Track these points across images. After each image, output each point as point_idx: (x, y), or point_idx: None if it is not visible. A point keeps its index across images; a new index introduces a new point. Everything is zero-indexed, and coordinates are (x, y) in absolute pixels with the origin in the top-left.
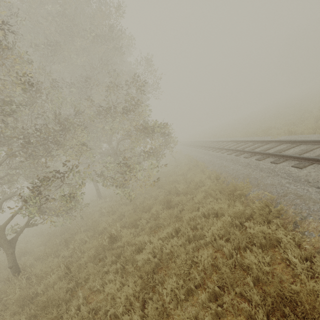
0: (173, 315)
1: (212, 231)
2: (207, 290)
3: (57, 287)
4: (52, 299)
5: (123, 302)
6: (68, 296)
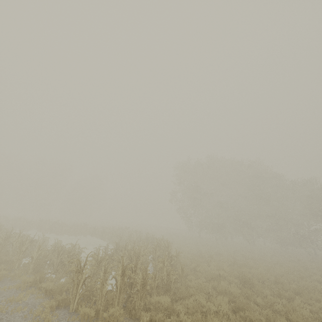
0: None
1: None
2: None
3: None
4: None
5: None
6: None
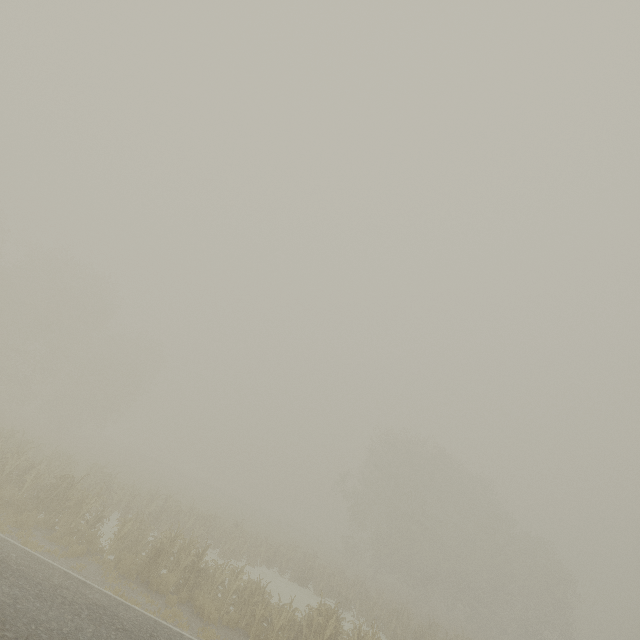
0: None
1: None
2: None
3: None
4: None
5: None
6: None
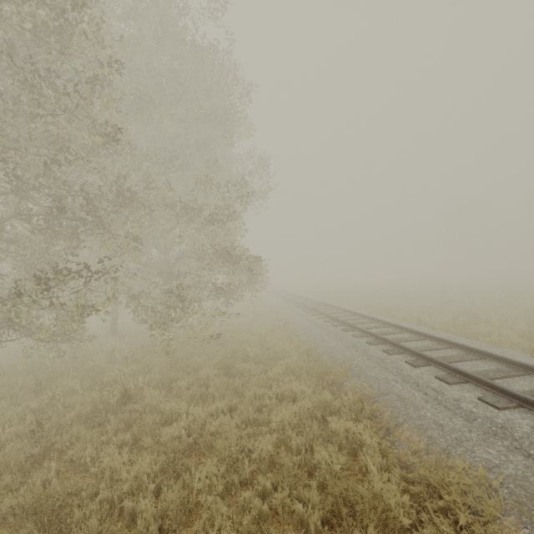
0: (197, 514)
1: (282, 416)
2: (256, 485)
3: (11, 448)
4: (4, 459)
5: (131, 478)
6: (28, 465)
